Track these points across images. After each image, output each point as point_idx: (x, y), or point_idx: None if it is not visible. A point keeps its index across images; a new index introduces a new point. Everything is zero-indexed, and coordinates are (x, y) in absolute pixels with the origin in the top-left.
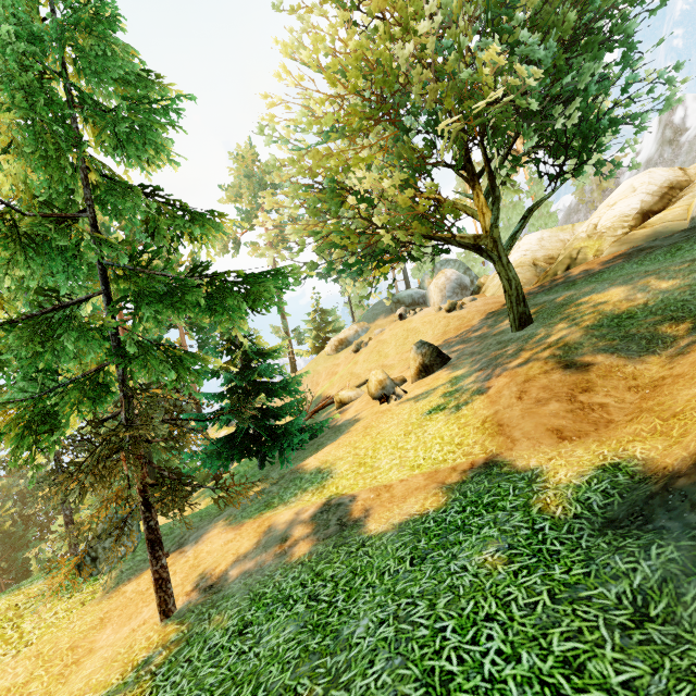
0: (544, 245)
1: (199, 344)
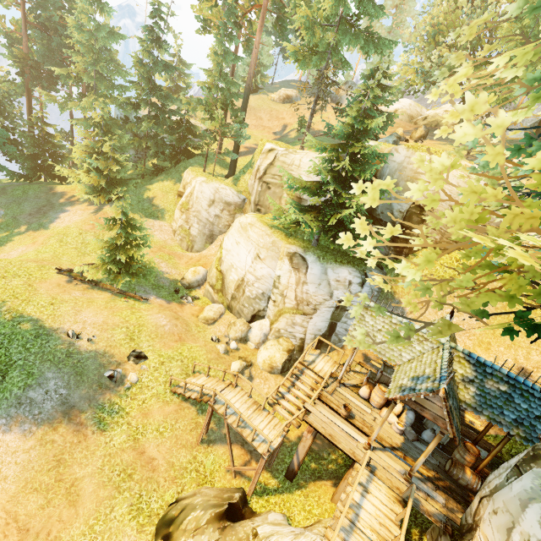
0: (411, 108)
1: (247, 38)
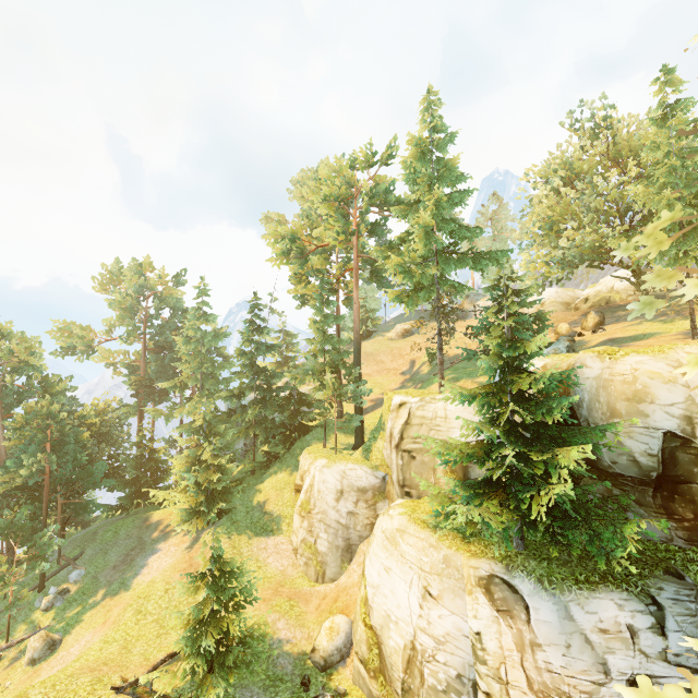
0: (560, 295)
1: (346, 297)
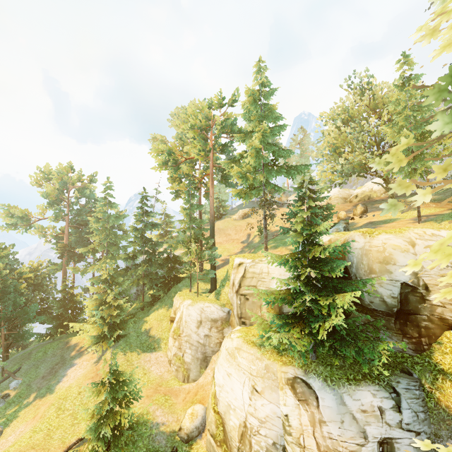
0: (340, 193)
1: (206, 192)
